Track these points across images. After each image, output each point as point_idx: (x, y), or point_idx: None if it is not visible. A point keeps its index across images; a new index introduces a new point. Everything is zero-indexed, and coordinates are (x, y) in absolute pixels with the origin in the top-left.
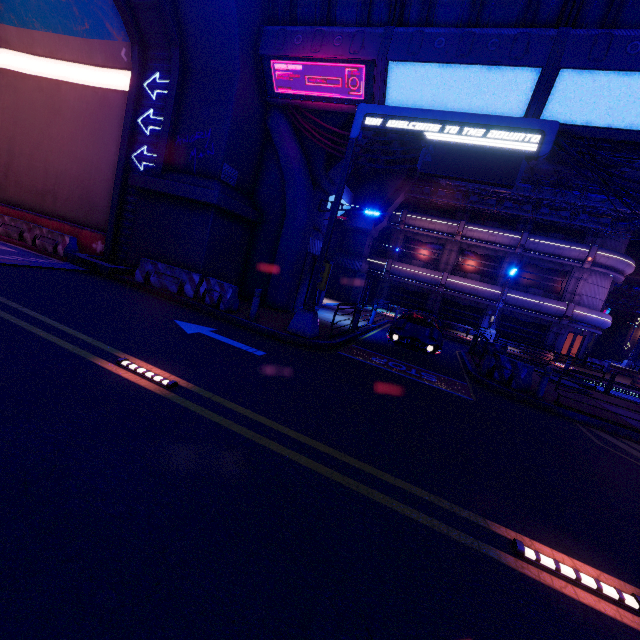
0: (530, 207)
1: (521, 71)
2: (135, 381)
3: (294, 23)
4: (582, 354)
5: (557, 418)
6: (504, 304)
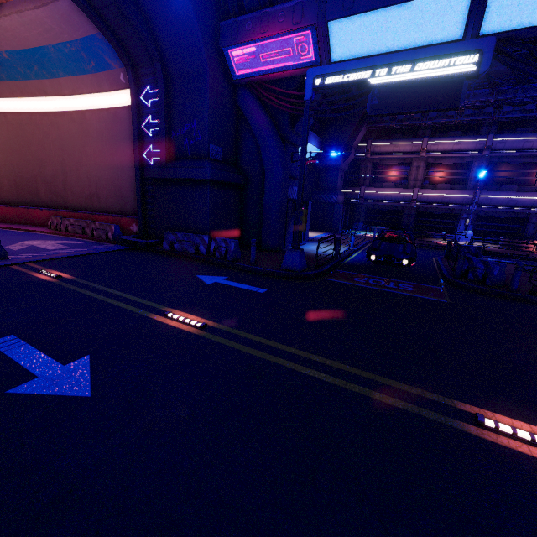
0: (491, 109)
1: None
2: (179, 327)
3: (243, 12)
4: None
5: (532, 306)
6: (478, 206)
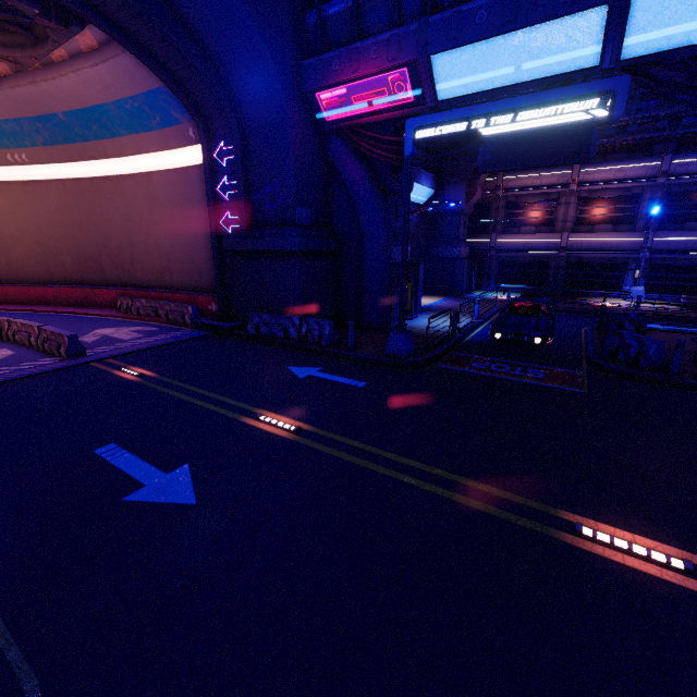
0: (666, 122)
1: (583, 15)
2: (272, 431)
3: (328, 47)
4: None
5: (694, 395)
6: (651, 252)
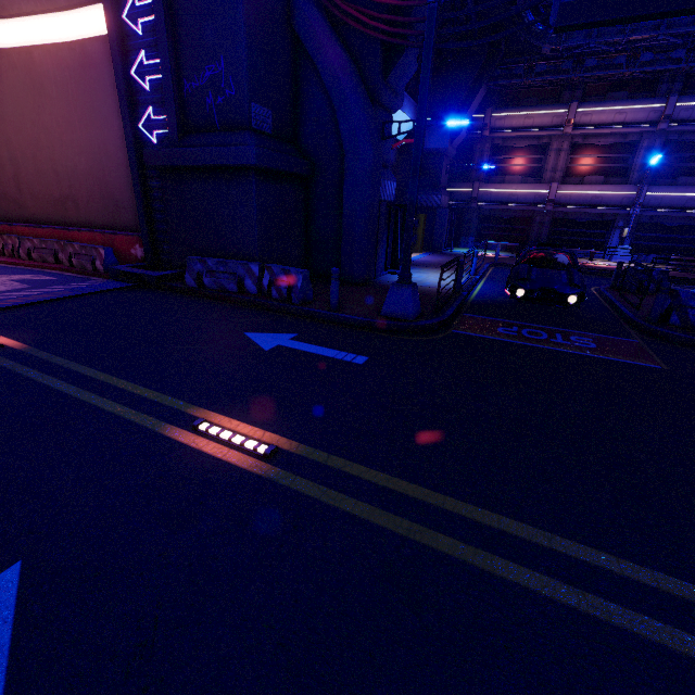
0: (683, 52)
1: None
2: (222, 457)
3: None
4: None
5: None
6: (641, 208)
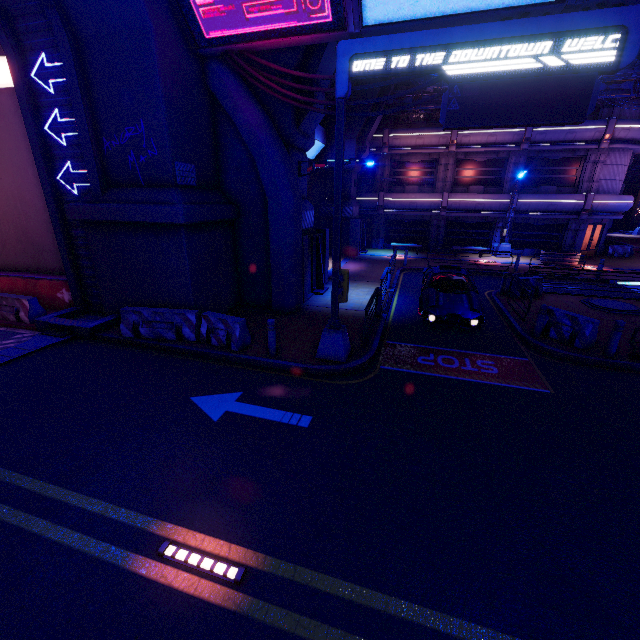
0: None
1: None
2: (194, 592)
3: None
4: (602, 244)
5: None
6: (515, 212)
